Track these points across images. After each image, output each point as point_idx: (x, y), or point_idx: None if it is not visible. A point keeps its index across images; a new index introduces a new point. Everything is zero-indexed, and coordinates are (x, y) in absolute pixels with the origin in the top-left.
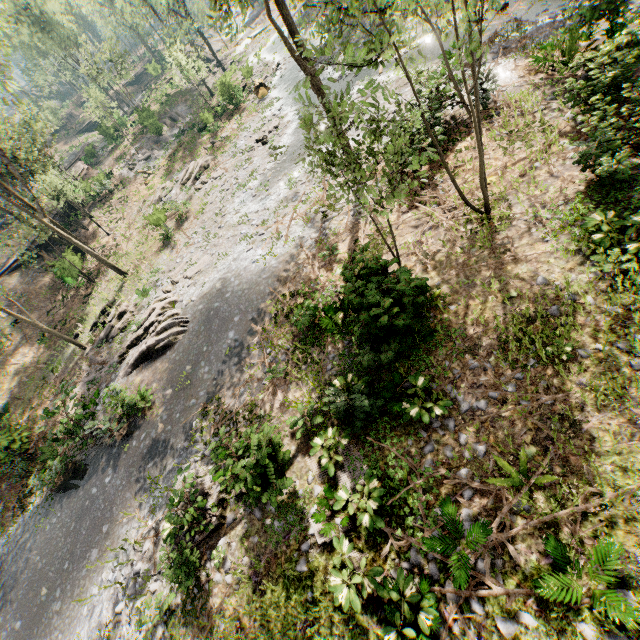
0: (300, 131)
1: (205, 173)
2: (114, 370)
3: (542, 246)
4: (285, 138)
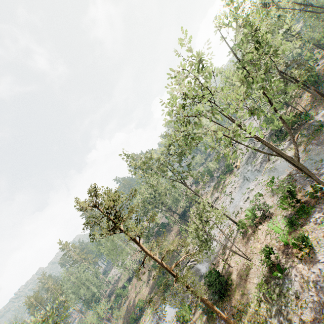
0: (238, 193)
1: (217, 200)
2: (183, 268)
3: (254, 280)
4: (235, 194)
